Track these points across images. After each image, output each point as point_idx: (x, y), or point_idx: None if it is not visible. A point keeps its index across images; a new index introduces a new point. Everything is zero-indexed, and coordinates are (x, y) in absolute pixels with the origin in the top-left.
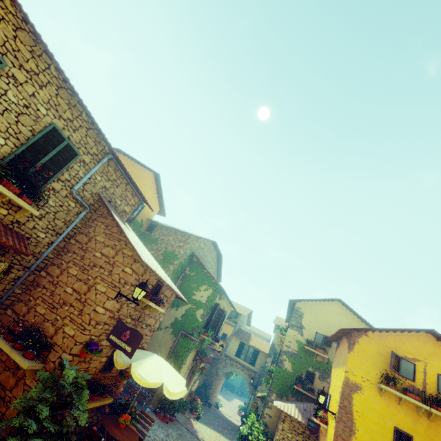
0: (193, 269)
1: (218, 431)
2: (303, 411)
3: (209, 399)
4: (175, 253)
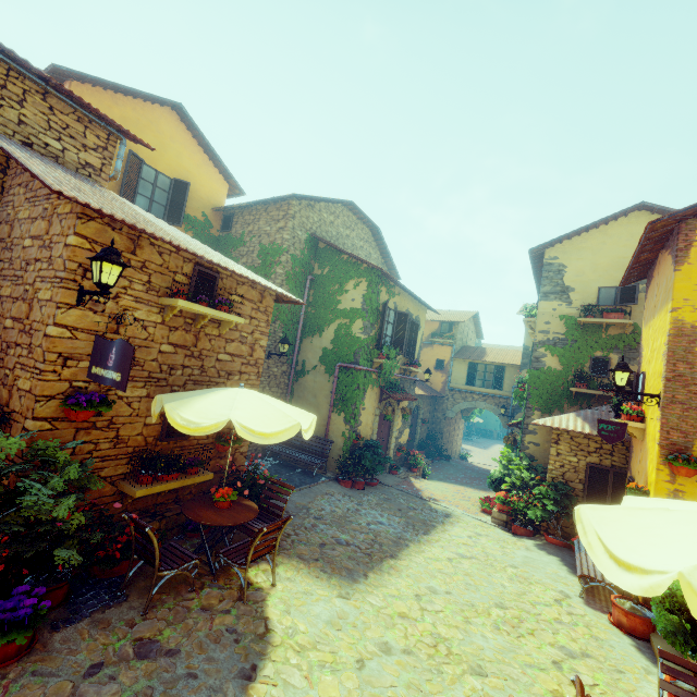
0: (324, 263)
1: (462, 485)
2: (593, 418)
3: (444, 451)
4: (276, 245)
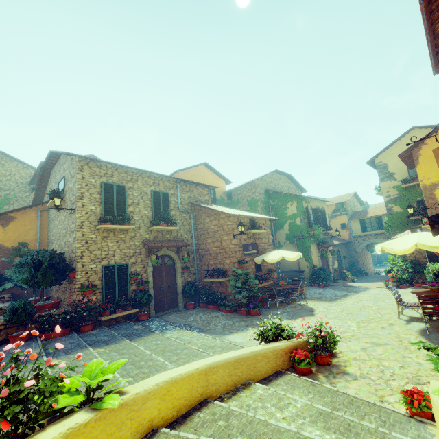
0: (274, 199)
1: (376, 282)
2: None
3: (362, 270)
4: (254, 199)
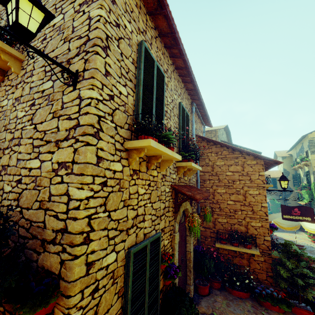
0: None
1: (282, 232)
2: None
3: None
4: None
